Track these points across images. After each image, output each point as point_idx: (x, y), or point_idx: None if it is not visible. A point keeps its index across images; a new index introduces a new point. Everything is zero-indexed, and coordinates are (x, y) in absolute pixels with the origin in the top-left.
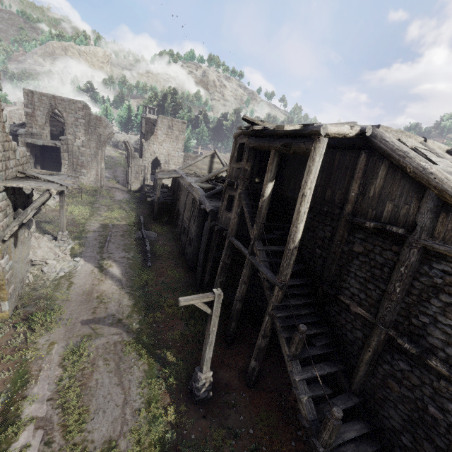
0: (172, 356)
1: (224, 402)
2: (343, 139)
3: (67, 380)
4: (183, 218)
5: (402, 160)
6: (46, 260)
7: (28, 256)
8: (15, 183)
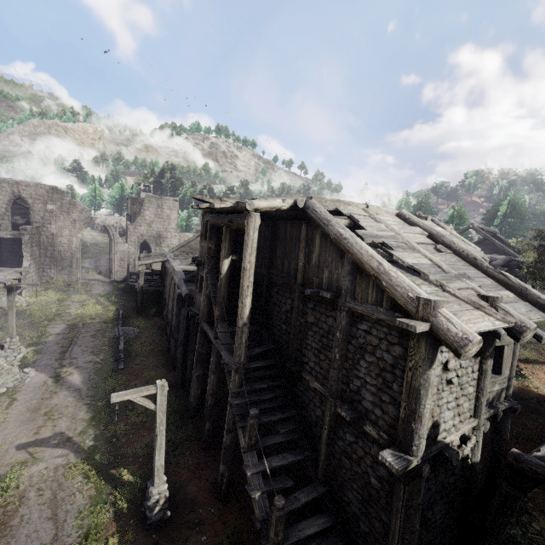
0: (129, 474)
1: (185, 522)
2: (290, 211)
3: None
4: (169, 307)
5: (326, 228)
6: None
7: None
8: None
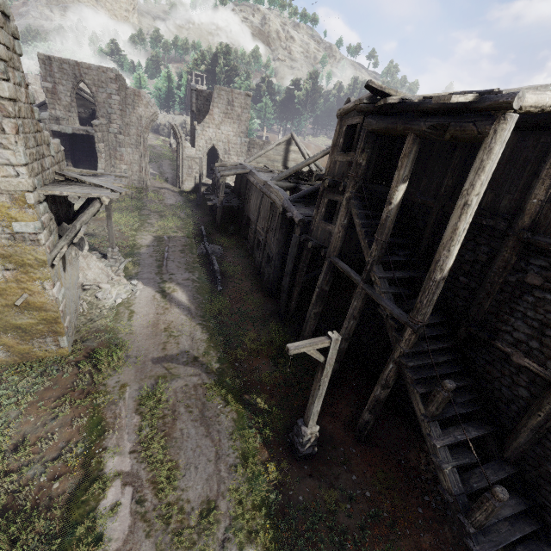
0: (264, 402)
1: (331, 458)
2: (526, 114)
3: (148, 429)
4: (257, 228)
5: None
6: (98, 284)
7: (78, 280)
8: (58, 191)
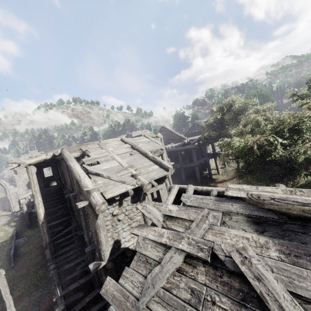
0: None
1: None
2: (60, 156)
3: None
4: None
5: (67, 163)
6: None
7: None
8: None
